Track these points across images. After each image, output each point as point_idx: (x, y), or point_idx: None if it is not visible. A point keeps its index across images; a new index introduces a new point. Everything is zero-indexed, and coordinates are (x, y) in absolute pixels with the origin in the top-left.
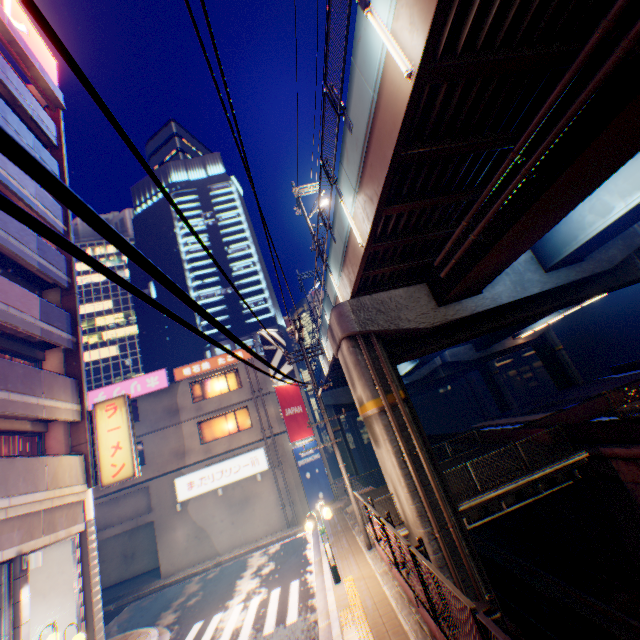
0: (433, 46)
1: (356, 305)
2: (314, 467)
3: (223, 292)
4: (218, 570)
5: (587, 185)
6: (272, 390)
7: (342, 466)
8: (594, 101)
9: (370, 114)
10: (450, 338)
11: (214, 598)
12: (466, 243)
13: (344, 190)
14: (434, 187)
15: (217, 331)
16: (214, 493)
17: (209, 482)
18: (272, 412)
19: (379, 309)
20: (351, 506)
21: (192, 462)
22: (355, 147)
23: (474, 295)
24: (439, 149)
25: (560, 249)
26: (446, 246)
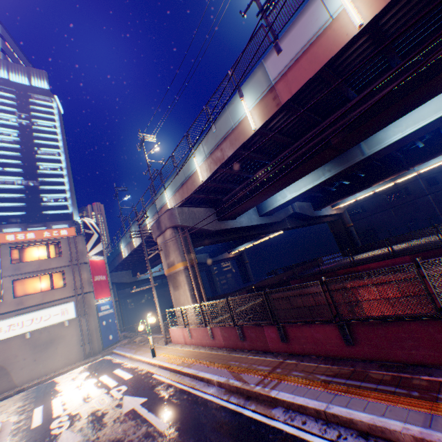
0: (264, 126)
1: (181, 211)
2: (109, 318)
3: (24, 183)
4: (25, 392)
5: (285, 185)
6: (87, 261)
7: (157, 299)
8: (295, 160)
9: (229, 131)
10: (218, 238)
11: (41, 398)
12: (242, 194)
13: (198, 153)
14: (238, 167)
15: (10, 214)
16: (21, 337)
17: (18, 328)
18: (85, 277)
19: (192, 216)
20: (138, 338)
21: (2, 312)
22: (214, 138)
23: (233, 219)
24: (249, 155)
25: (267, 208)
26: (232, 193)
